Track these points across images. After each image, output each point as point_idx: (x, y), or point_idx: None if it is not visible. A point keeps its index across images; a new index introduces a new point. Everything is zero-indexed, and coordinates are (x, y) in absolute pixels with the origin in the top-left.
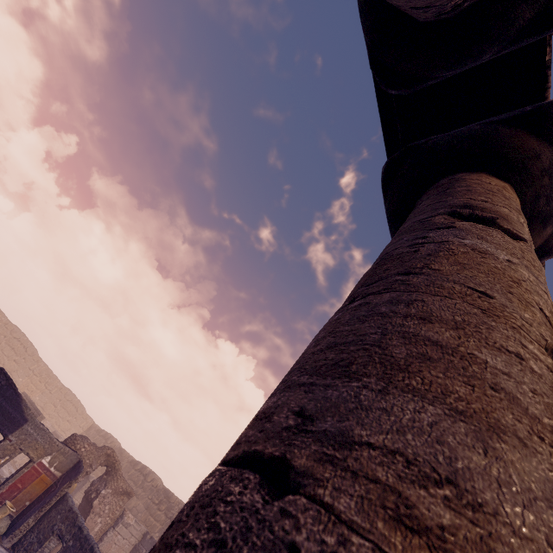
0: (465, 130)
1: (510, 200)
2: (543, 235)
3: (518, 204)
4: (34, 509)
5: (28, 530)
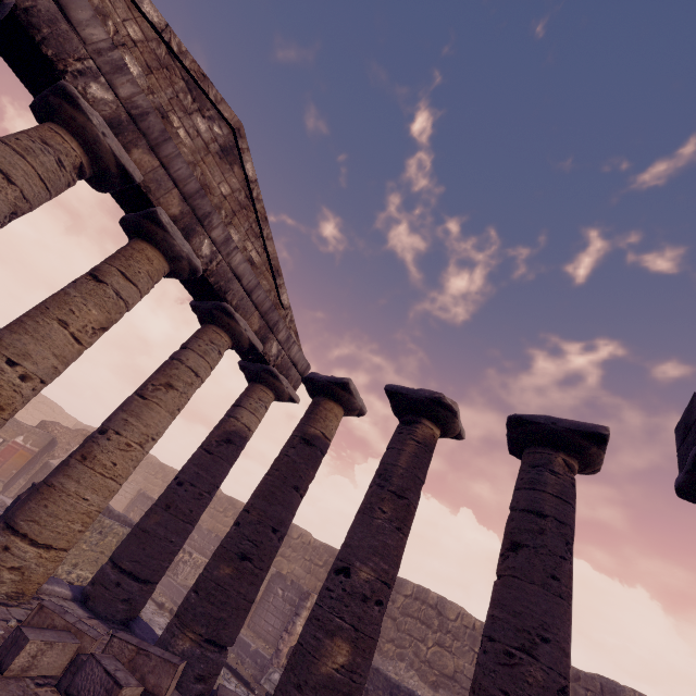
0: (132, 217)
1: (131, 260)
2: (184, 265)
3: (151, 256)
4: (22, 474)
5: (22, 488)
